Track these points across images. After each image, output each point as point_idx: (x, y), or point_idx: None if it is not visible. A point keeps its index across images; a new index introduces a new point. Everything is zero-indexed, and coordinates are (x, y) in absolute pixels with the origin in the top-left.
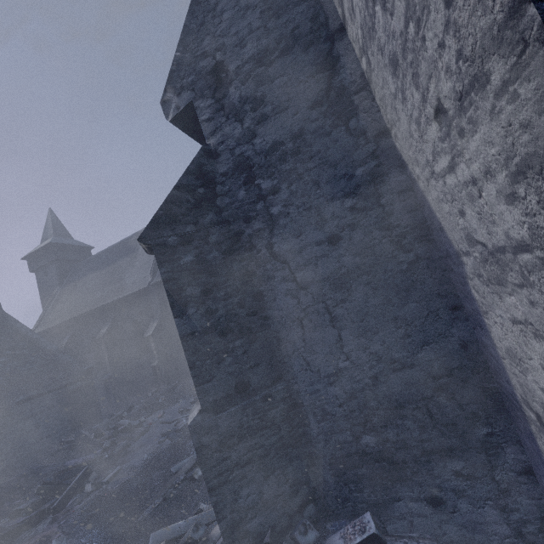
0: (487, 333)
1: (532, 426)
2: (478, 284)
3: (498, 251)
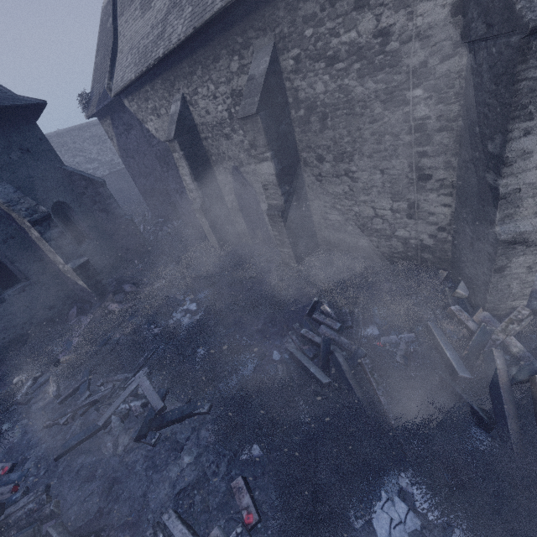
0: None
1: None
2: None
3: None
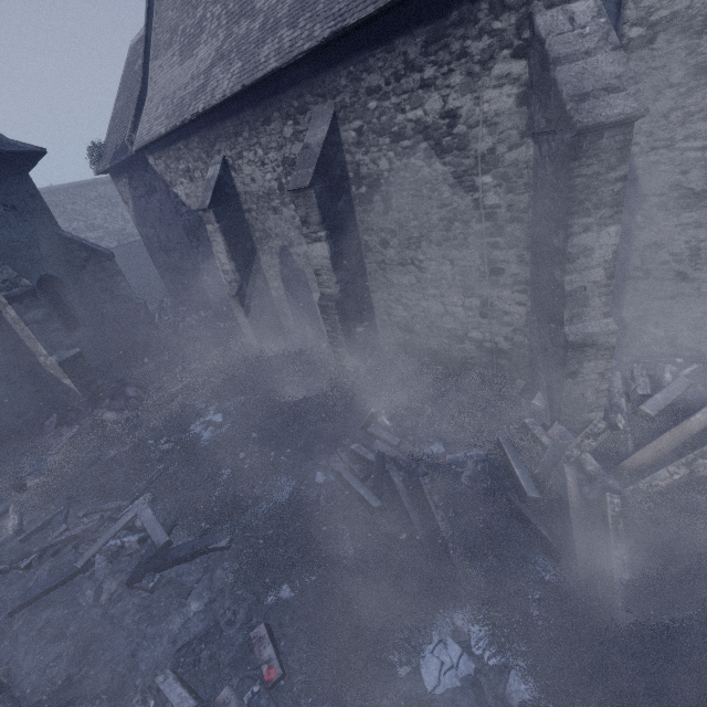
0: (627, 241)
1: (630, 281)
2: (654, 212)
3: (705, 192)
